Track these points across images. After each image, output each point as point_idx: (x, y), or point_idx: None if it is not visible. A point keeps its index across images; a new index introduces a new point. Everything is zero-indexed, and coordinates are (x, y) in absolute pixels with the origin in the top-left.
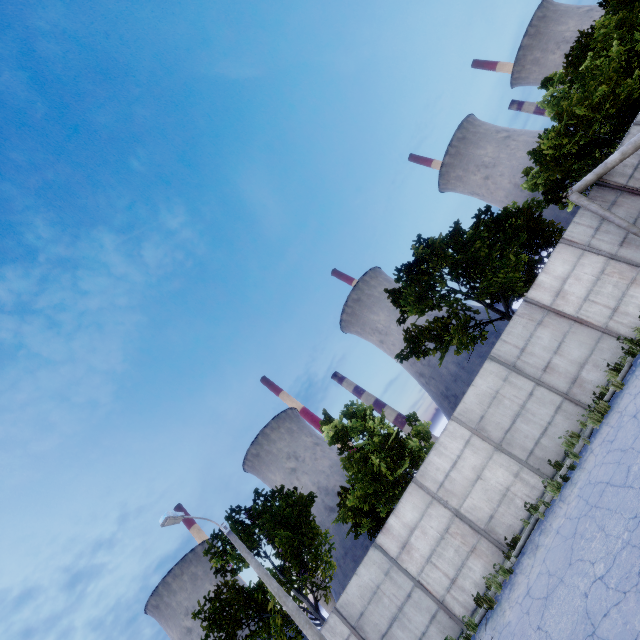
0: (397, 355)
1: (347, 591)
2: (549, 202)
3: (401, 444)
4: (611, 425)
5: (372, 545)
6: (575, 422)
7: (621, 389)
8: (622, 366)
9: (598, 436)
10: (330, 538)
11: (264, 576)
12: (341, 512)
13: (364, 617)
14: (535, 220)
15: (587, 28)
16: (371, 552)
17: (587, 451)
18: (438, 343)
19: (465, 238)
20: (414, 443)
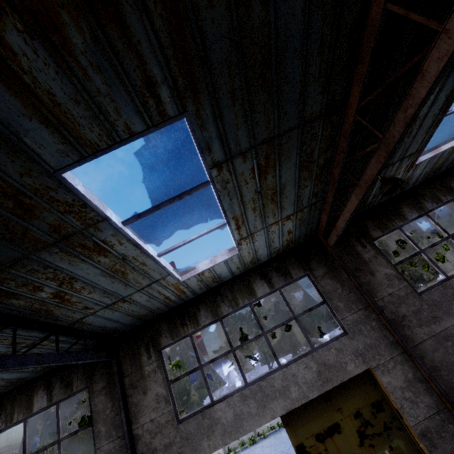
0: (214, 351)
1: None
2: (323, 319)
3: (188, 396)
4: (249, 450)
5: None
6: (249, 437)
7: (265, 438)
8: (274, 428)
9: (245, 451)
10: None
11: None
12: None
13: None
14: (309, 326)
15: (402, 237)
16: None
17: (239, 453)
18: (233, 358)
19: (267, 323)
20: (195, 397)
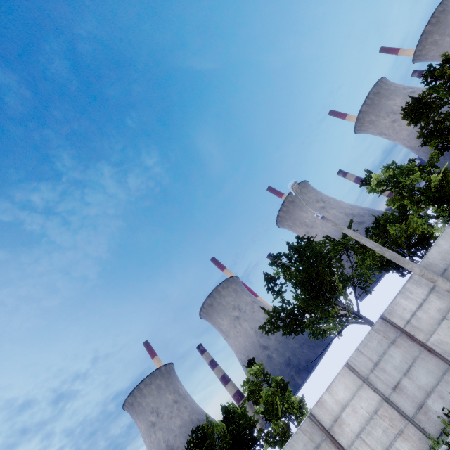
0: (423, 135)
1: (427, 257)
2: None
3: None
4: None
5: (448, 225)
6: None
7: None
8: None
9: None
10: (366, 264)
11: (362, 237)
12: (379, 242)
13: (448, 272)
14: None
15: None
16: (448, 229)
17: None
18: None
19: None
20: None
